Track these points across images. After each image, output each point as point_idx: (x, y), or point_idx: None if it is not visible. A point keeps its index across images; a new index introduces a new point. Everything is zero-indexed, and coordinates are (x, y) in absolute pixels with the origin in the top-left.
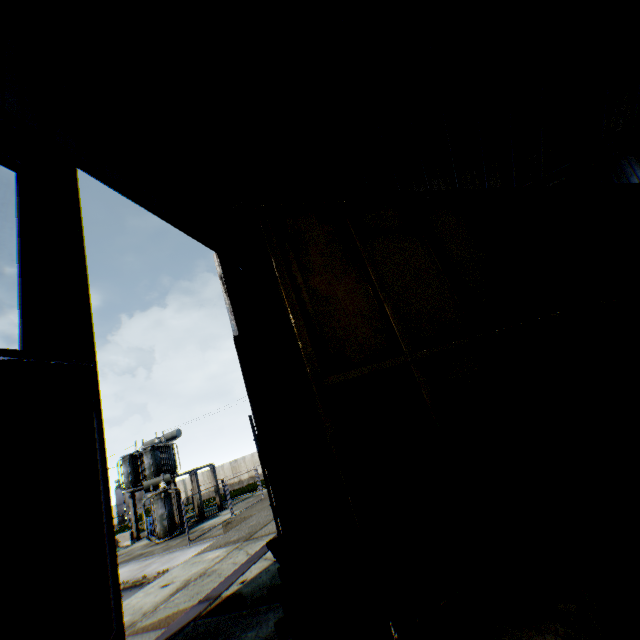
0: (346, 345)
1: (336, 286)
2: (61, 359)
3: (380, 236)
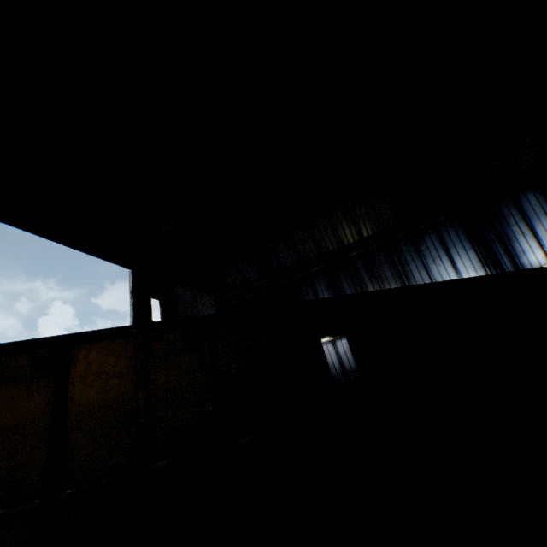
0: None
1: None
2: None
3: (1, 387)
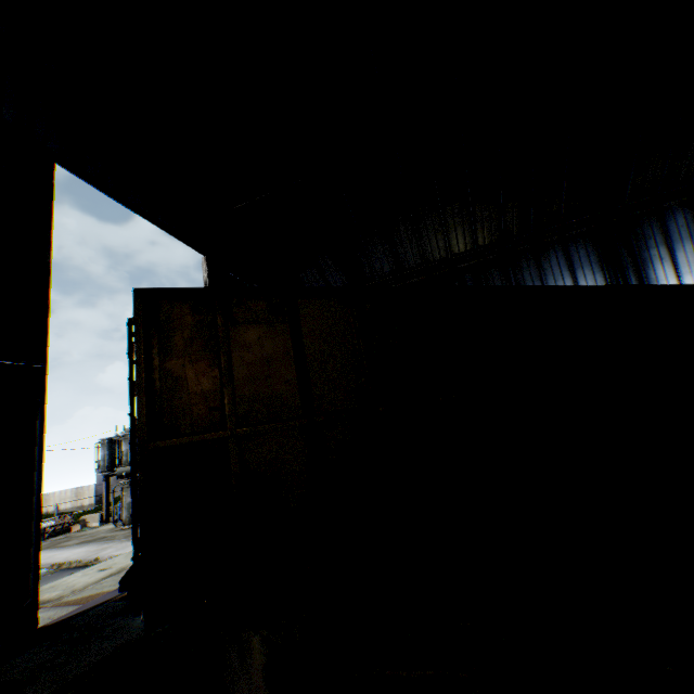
0: (181, 418)
1: (189, 369)
2: (11, 360)
3: (246, 327)
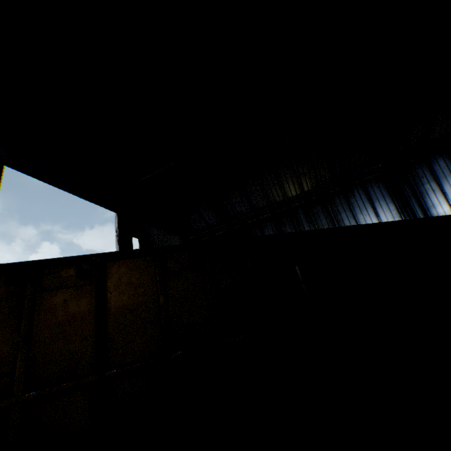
0: None
1: None
2: None
3: (55, 291)
